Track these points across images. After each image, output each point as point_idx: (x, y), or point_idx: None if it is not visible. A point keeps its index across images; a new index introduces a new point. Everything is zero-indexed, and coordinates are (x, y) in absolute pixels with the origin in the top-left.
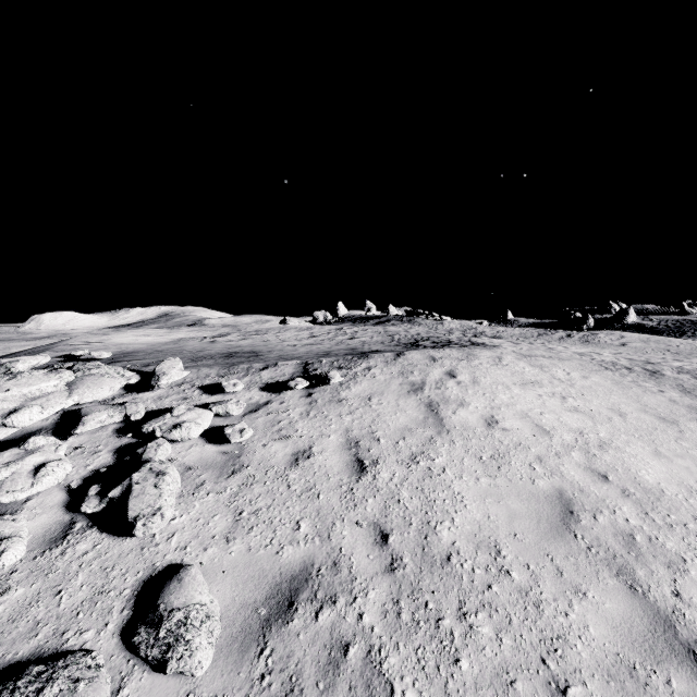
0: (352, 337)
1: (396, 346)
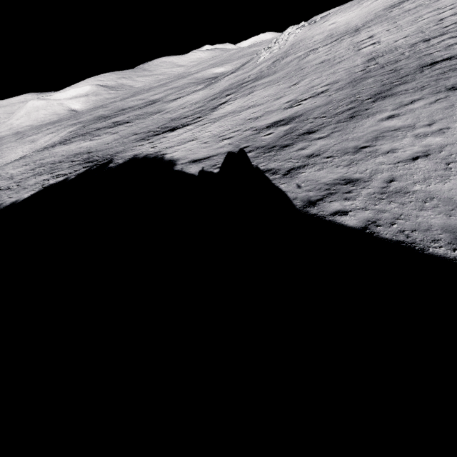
0: None
1: None
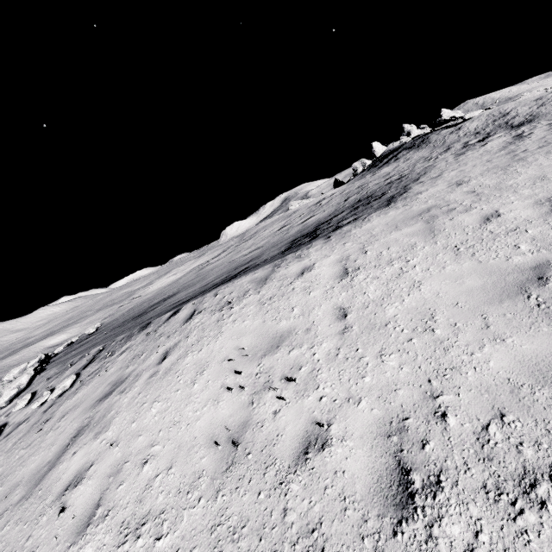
0: (311, 216)
1: (286, 245)
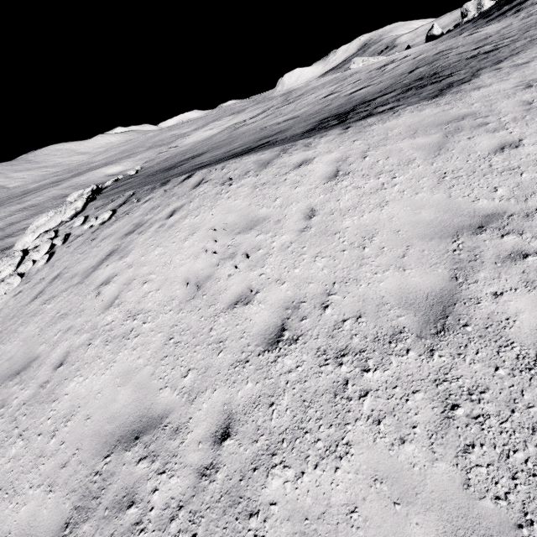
0: (364, 85)
1: (314, 123)
